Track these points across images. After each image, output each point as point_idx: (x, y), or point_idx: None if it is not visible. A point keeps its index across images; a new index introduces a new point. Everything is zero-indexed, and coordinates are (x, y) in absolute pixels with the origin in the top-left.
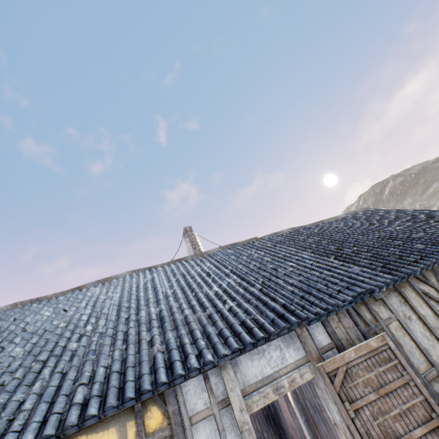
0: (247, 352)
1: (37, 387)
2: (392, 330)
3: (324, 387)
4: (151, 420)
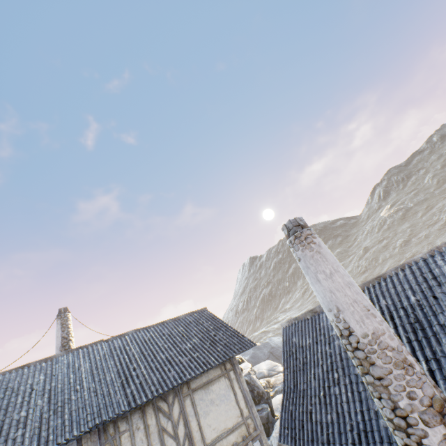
0: None
1: None
2: (123, 438)
3: None
4: None
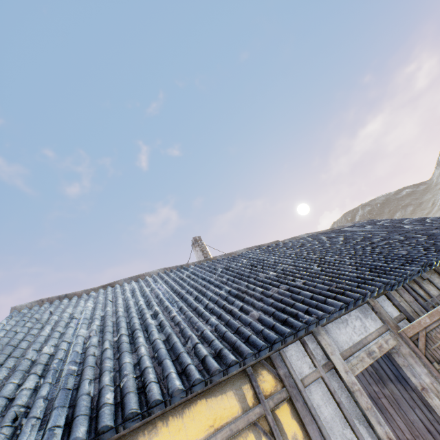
0: (333, 321)
1: (145, 351)
2: None
3: (408, 353)
4: (265, 384)
